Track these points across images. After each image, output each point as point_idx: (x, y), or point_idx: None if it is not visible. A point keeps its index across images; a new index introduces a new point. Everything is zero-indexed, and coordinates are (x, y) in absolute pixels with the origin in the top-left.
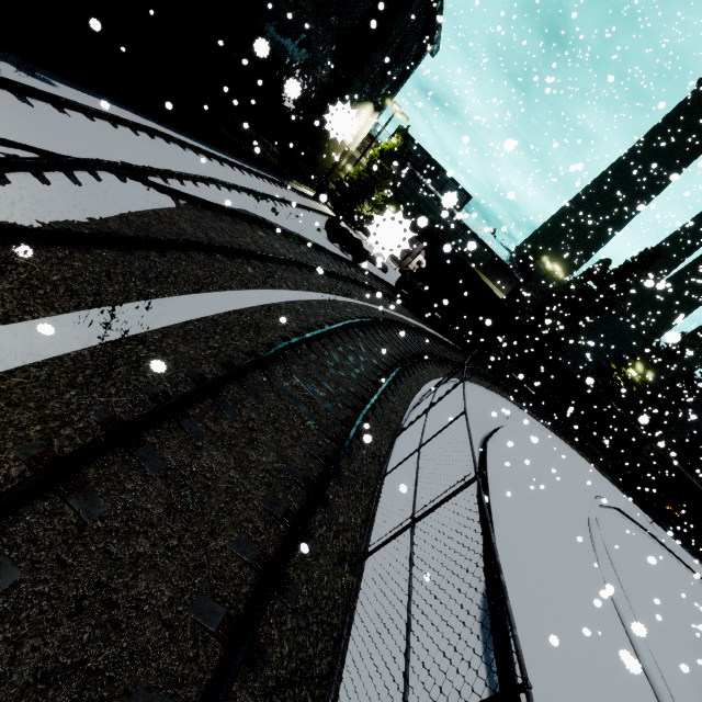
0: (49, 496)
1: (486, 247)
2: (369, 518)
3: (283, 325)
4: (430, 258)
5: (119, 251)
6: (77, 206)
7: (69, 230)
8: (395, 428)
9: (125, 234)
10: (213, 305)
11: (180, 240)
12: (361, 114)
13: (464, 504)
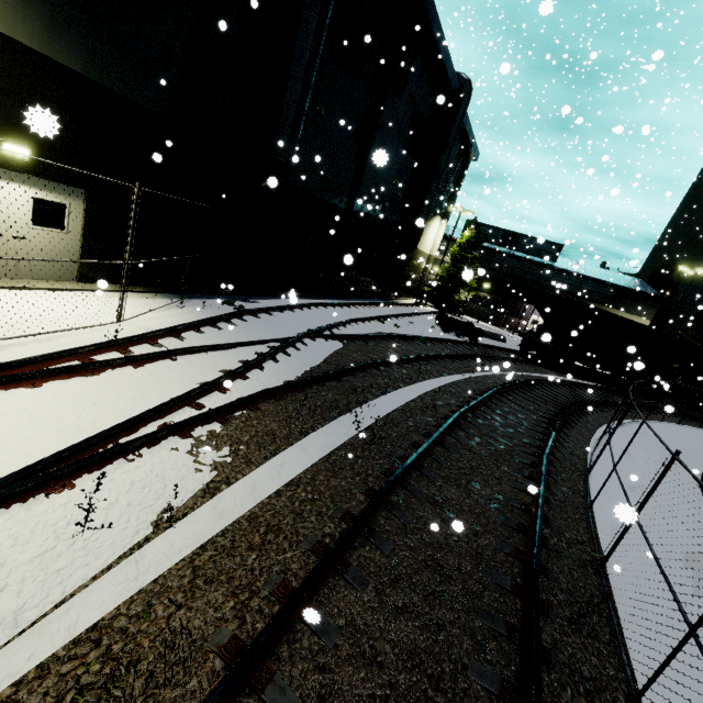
0: (382, 510)
1: (601, 282)
2: (592, 537)
3: (446, 403)
4: (545, 313)
5: (335, 381)
6: (305, 363)
7: (314, 376)
8: (582, 469)
9: (331, 370)
10: (395, 400)
11: (360, 364)
12: (432, 227)
13: (700, 533)
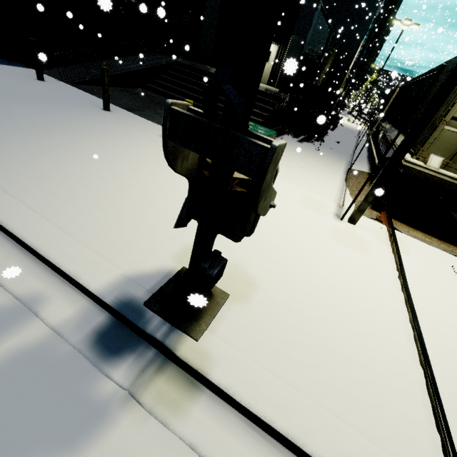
0: None
1: None
2: None
3: None
4: None
5: None
6: None
7: None
8: None
9: None
10: None
11: None
12: None
13: None
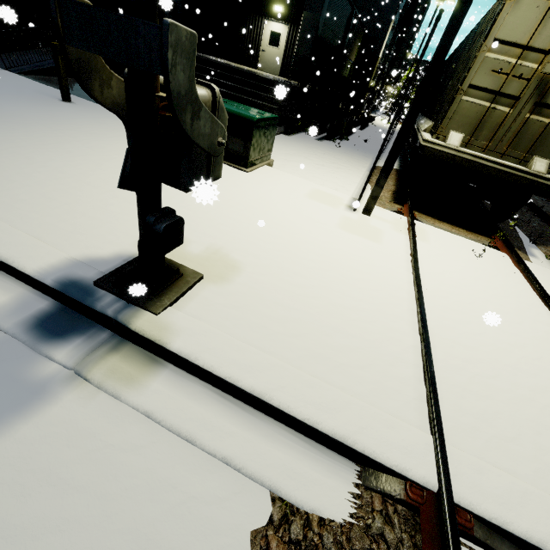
0: None
1: None
2: None
3: None
4: None
5: None
6: None
7: None
8: None
9: None
10: None
11: None
12: None
13: None
